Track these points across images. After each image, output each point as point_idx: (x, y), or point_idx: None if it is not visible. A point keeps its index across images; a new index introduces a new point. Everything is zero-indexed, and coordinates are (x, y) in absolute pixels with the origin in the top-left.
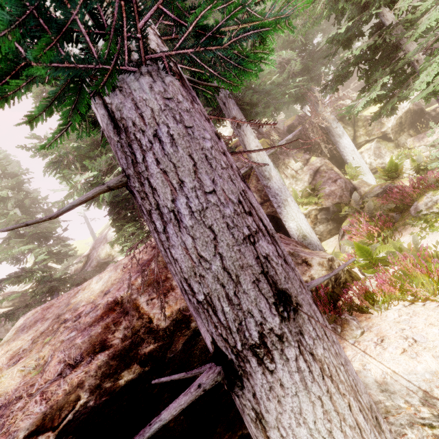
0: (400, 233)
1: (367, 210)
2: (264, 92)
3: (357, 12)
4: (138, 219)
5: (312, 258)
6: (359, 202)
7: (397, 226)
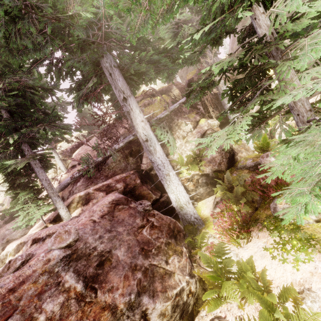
0: (258, 232)
1: (235, 193)
2: (153, 62)
3: (219, 9)
4: (31, 189)
5: (153, 309)
6: (231, 181)
7: (258, 215)
